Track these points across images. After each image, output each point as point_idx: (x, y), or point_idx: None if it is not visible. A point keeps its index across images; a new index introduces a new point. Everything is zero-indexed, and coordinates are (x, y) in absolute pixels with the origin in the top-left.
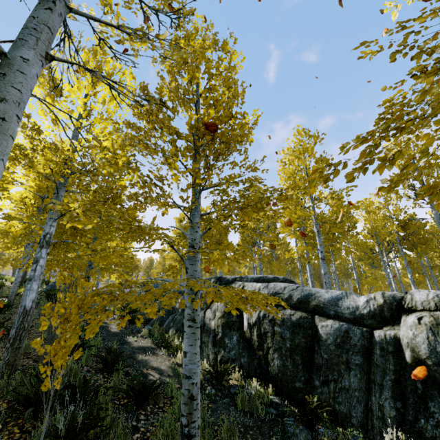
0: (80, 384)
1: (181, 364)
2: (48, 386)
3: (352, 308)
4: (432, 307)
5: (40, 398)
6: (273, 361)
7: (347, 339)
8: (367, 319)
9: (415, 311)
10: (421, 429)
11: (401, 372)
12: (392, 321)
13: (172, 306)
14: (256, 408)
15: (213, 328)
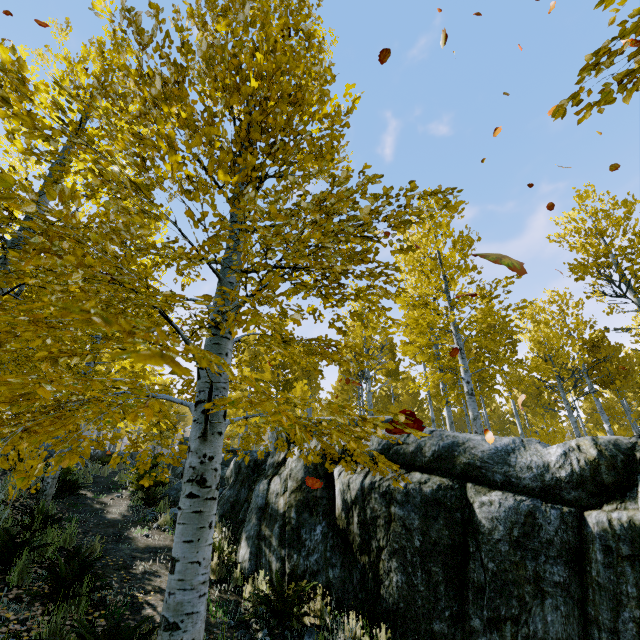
0: None
1: (216, 582)
2: None
3: (536, 468)
4: None
5: None
6: (390, 575)
7: (533, 531)
8: (568, 489)
9: None
10: None
11: None
12: (620, 492)
13: (222, 475)
14: None
15: (281, 512)
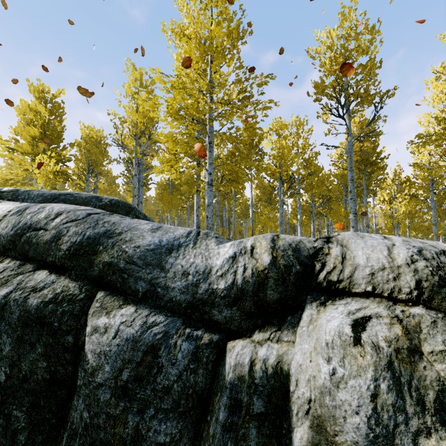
0: None
1: None
2: None
3: (194, 274)
4: (405, 291)
5: None
6: None
7: (149, 374)
8: (221, 306)
9: (345, 295)
10: None
11: None
12: (281, 315)
13: None
14: None
15: None
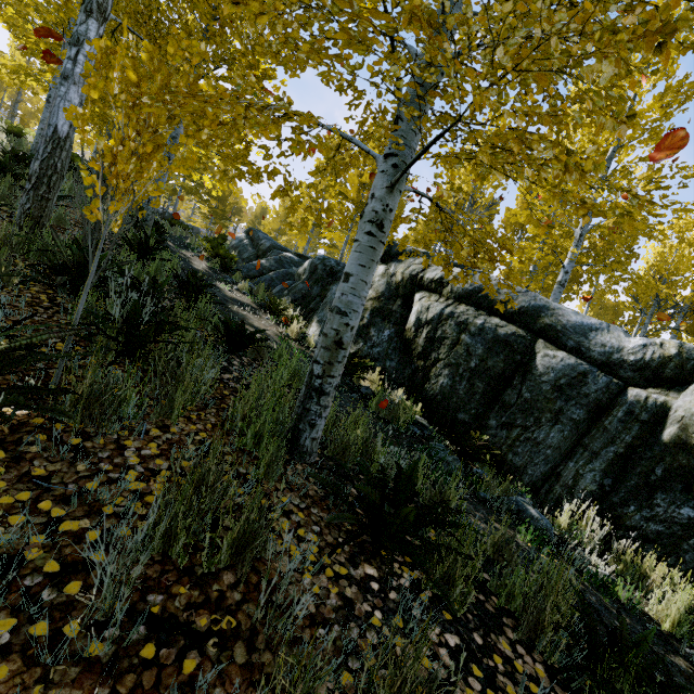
0: (148, 282)
1: (293, 339)
2: (97, 216)
3: (610, 347)
4: None
5: (82, 273)
6: (438, 378)
7: (578, 385)
8: (627, 369)
9: None
10: (624, 515)
11: (638, 449)
12: (671, 385)
13: (291, 272)
14: (397, 417)
15: None
